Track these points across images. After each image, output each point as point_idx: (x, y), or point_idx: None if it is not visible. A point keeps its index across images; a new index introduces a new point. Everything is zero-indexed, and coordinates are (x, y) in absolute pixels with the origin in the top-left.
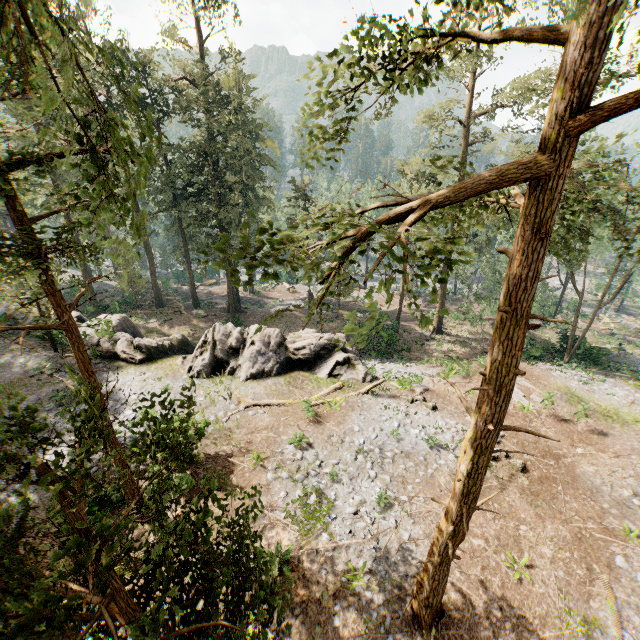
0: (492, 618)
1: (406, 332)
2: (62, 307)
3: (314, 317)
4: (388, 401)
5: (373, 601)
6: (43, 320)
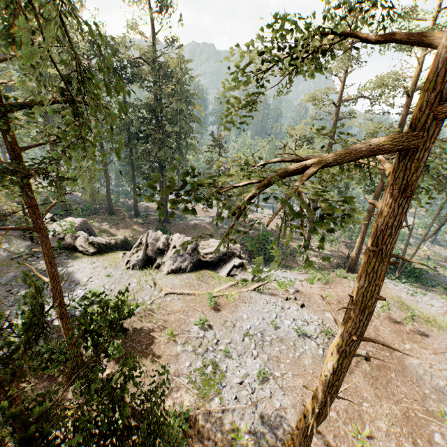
0: None
1: (284, 246)
2: (35, 214)
3: (219, 230)
4: (269, 297)
5: None
6: (25, 218)
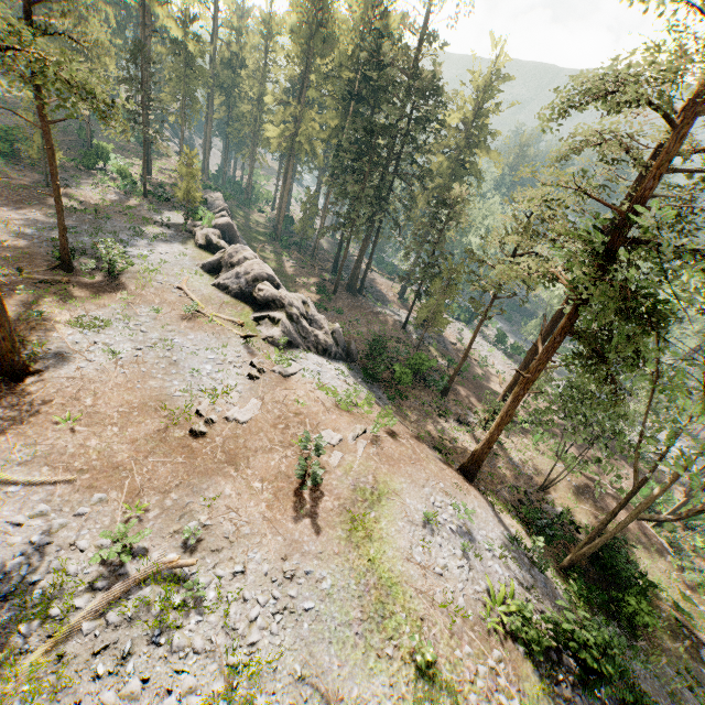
0: (18, 407)
1: (453, 401)
2: (42, 117)
3: (397, 333)
4: (243, 352)
5: (22, 355)
6: (188, 197)
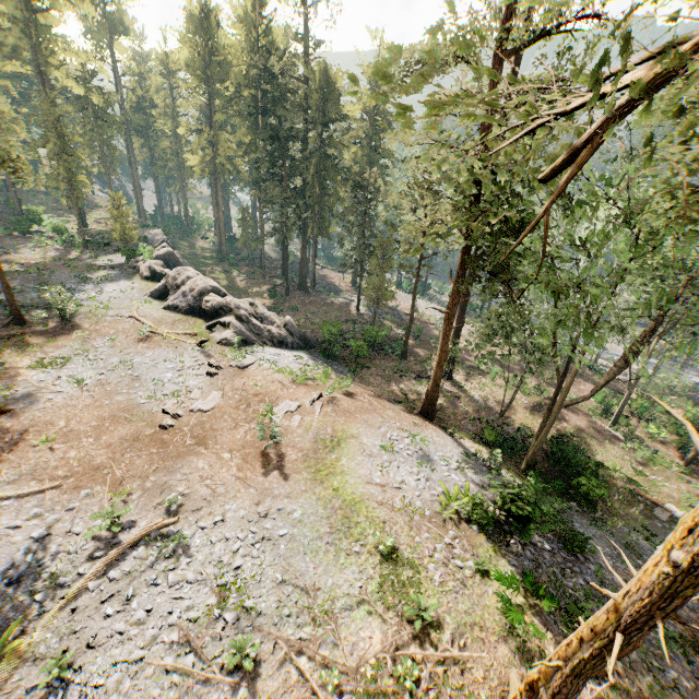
0: None
1: (412, 362)
2: None
3: (352, 316)
4: (200, 356)
5: None
6: (125, 237)
